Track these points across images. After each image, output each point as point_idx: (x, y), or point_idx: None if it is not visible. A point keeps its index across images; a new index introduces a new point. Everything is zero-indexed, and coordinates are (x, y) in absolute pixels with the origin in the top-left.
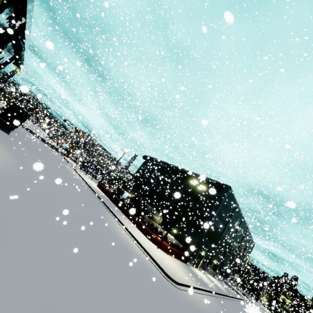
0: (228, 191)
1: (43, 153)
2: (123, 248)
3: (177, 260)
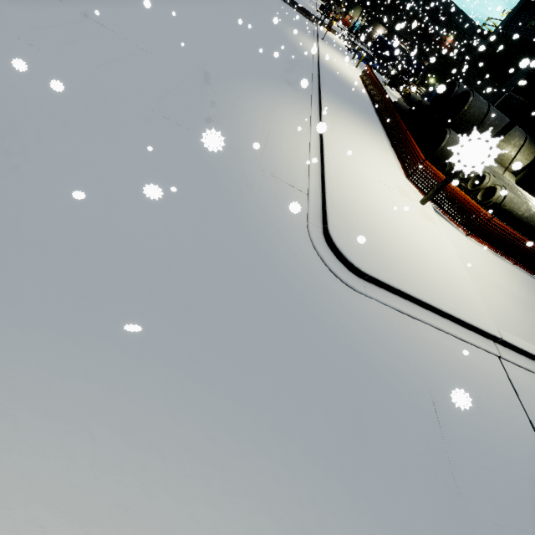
0: None
1: None
2: (193, 120)
3: (515, 267)
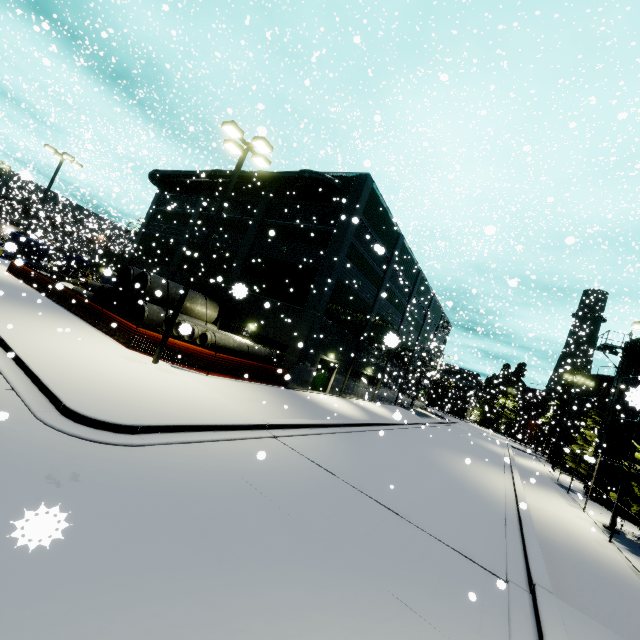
0: (365, 191)
1: None
2: None
3: (253, 384)
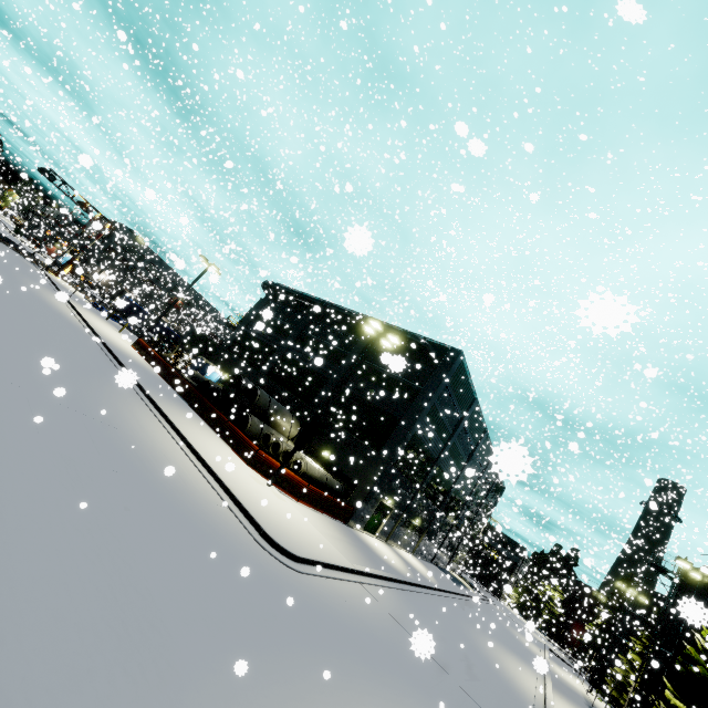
0: (456, 364)
1: None
2: (132, 466)
3: (324, 515)
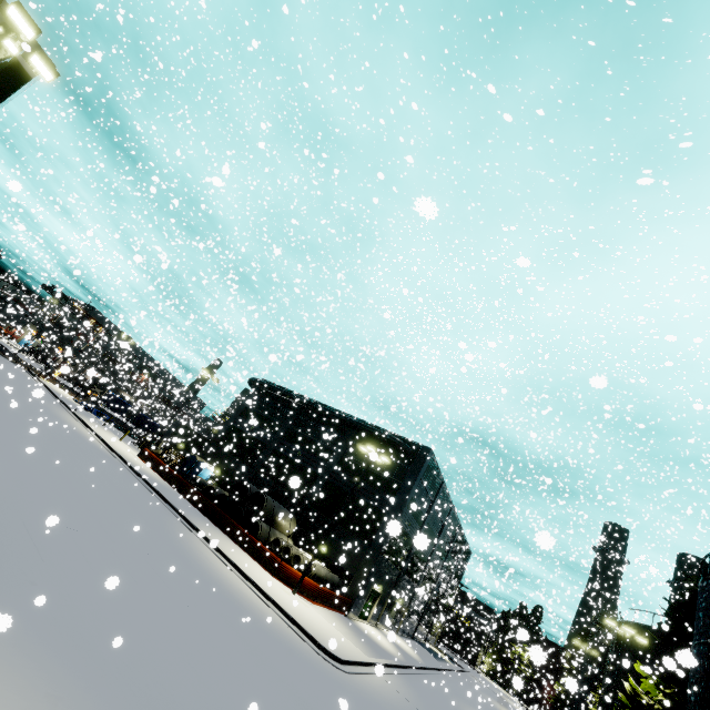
0: (427, 460)
1: (0, 385)
2: (239, 608)
3: (331, 611)
